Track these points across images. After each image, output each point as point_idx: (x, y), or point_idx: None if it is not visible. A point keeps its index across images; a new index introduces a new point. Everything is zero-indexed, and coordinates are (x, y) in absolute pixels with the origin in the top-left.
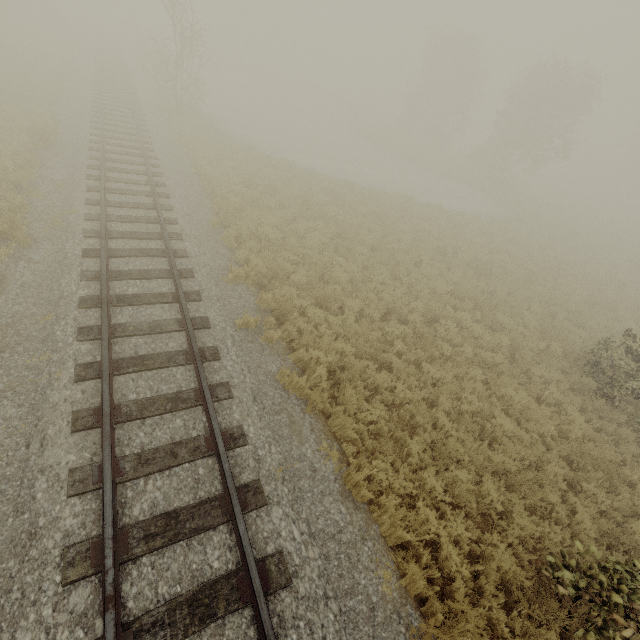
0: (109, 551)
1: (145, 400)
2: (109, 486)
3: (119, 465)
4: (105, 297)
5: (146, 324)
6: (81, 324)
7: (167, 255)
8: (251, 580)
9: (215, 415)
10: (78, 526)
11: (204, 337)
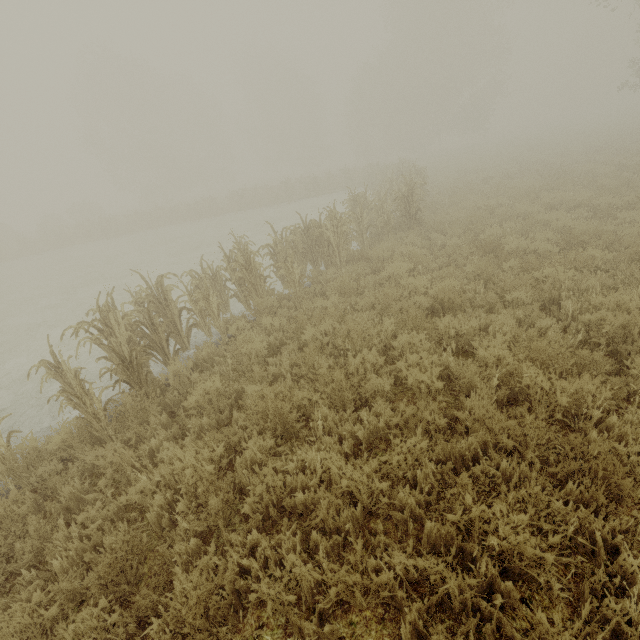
0: None
1: None
2: None
3: None
4: None
5: None
6: None
7: None
8: None
9: None
10: None
11: None
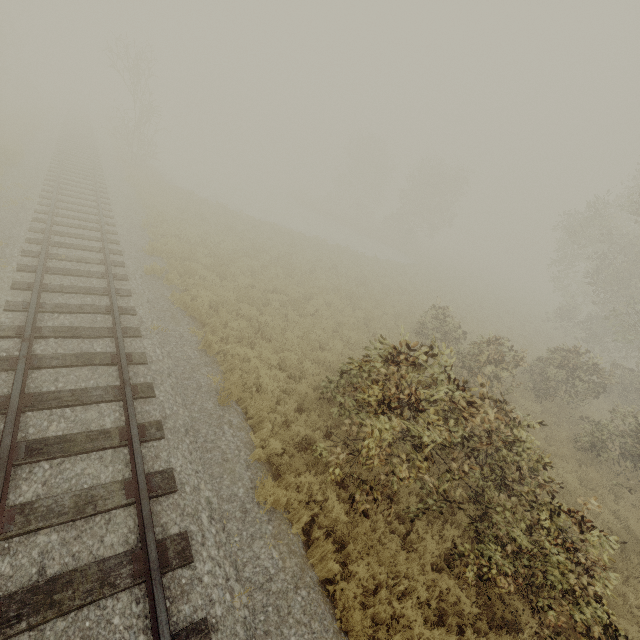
0: (29, 326)
1: (66, 286)
2: (34, 306)
3: (42, 305)
4: (47, 238)
5: (75, 257)
6: (25, 249)
7: (101, 230)
8: (119, 351)
9: (115, 296)
10: (9, 322)
11: (119, 270)
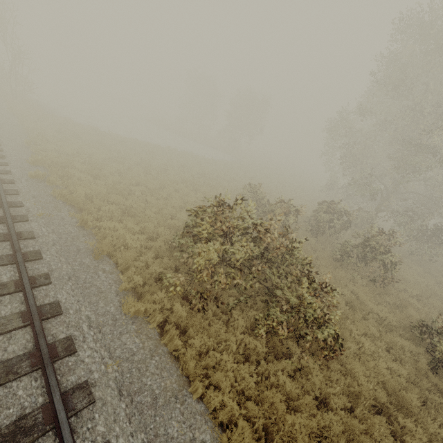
0: None
1: None
2: None
3: None
4: None
5: None
6: None
7: None
8: (10, 231)
9: (4, 194)
10: None
11: (6, 177)
